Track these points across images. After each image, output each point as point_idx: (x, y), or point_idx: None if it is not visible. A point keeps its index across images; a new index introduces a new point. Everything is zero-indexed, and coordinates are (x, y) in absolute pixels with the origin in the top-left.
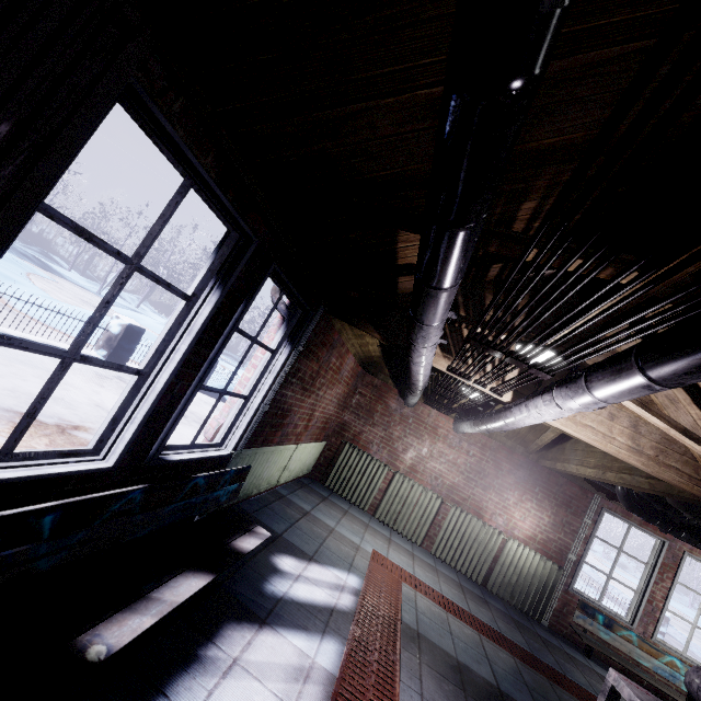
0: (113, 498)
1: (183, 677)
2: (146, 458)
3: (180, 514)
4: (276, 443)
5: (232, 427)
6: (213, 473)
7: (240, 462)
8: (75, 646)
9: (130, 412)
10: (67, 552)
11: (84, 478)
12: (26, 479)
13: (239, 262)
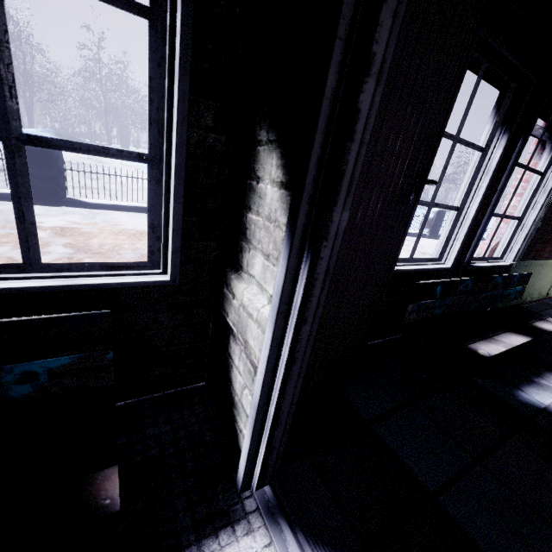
0: (459, 282)
1: (529, 387)
2: (462, 264)
3: (488, 301)
4: (544, 258)
5: (509, 244)
6: (506, 275)
7: (517, 272)
8: (469, 348)
9: (455, 234)
10: (444, 308)
11: (437, 273)
12: (422, 270)
13: (520, 105)
